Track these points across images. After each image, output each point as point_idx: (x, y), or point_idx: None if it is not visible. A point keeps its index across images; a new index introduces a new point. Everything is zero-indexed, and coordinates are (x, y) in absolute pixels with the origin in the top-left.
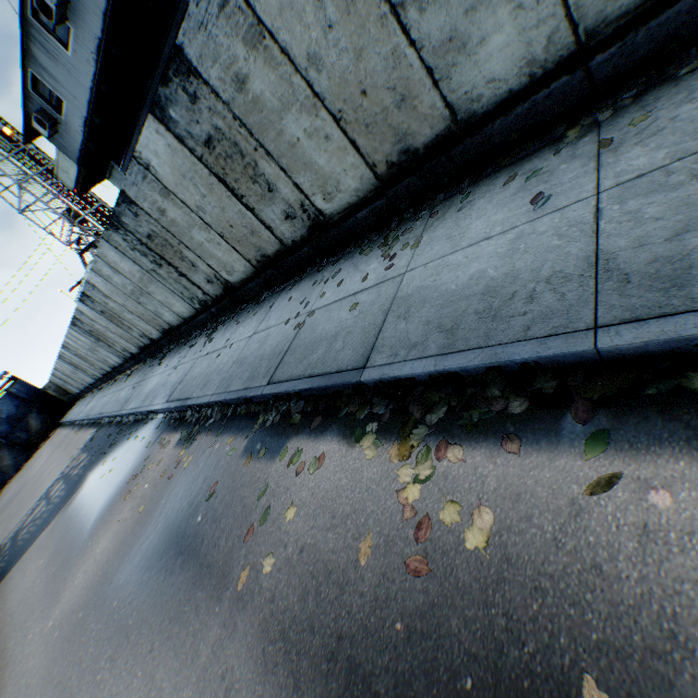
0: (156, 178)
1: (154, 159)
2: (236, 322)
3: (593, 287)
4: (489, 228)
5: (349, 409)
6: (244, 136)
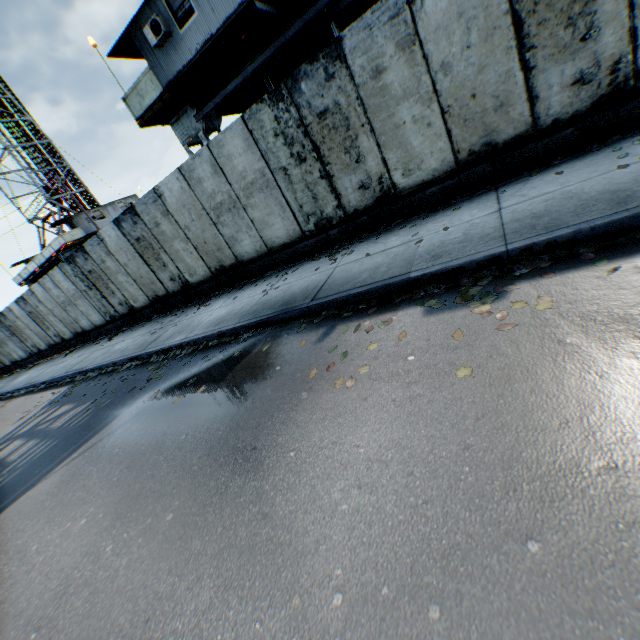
0: (412, 18)
1: None
2: (396, 231)
3: None
4: None
5: None
6: None
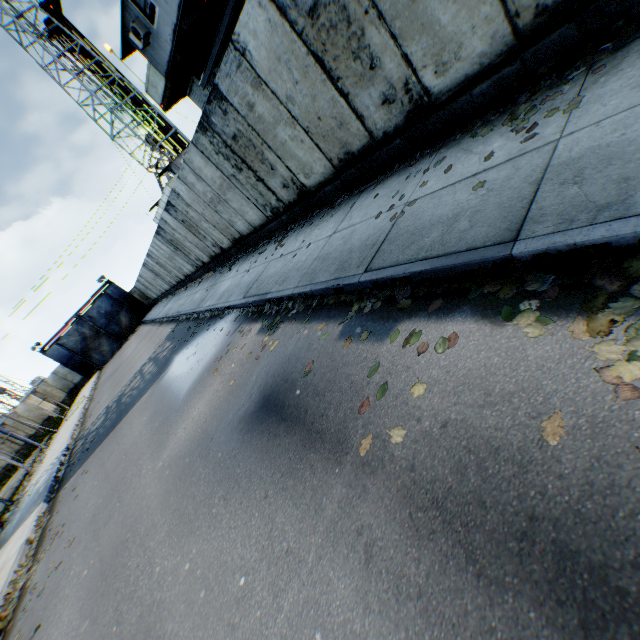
0: (250, 66)
1: (251, 42)
2: (308, 227)
3: None
4: None
5: (485, 289)
6: None
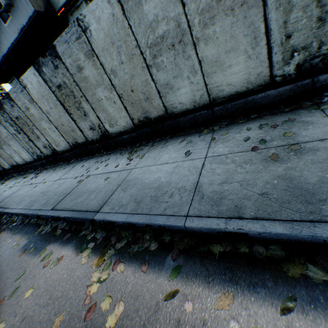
0: (28, 93)
1: (29, 85)
2: (53, 170)
3: (192, 197)
4: (169, 159)
5: (85, 232)
6: (77, 90)
